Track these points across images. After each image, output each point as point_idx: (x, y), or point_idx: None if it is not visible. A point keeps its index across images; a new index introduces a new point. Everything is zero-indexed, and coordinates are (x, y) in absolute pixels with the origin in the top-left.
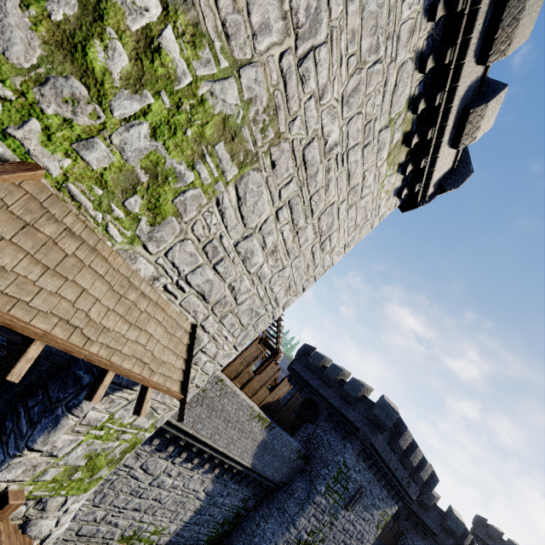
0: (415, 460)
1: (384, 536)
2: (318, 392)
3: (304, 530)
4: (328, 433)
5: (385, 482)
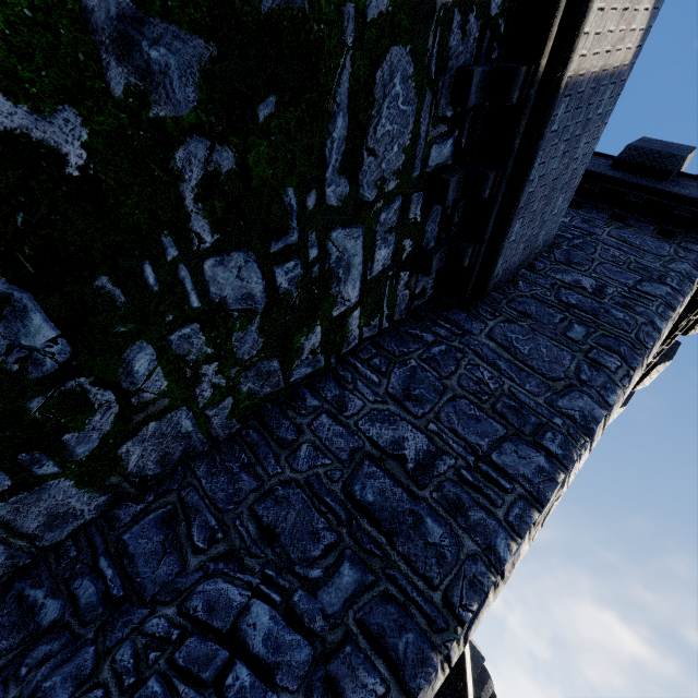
0: None
1: None
2: None
3: None
4: None
5: None
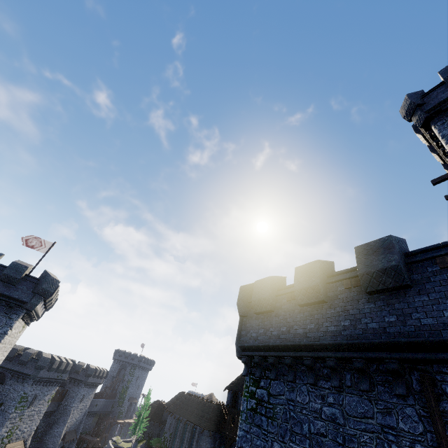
0: (63, 367)
1: (57, 399)
2: (3, 367)
3: (5, 432)
4: (13, 385)
5: (49, 383)
